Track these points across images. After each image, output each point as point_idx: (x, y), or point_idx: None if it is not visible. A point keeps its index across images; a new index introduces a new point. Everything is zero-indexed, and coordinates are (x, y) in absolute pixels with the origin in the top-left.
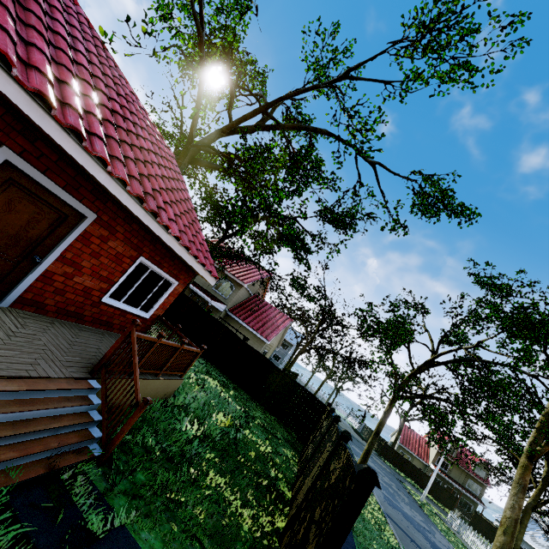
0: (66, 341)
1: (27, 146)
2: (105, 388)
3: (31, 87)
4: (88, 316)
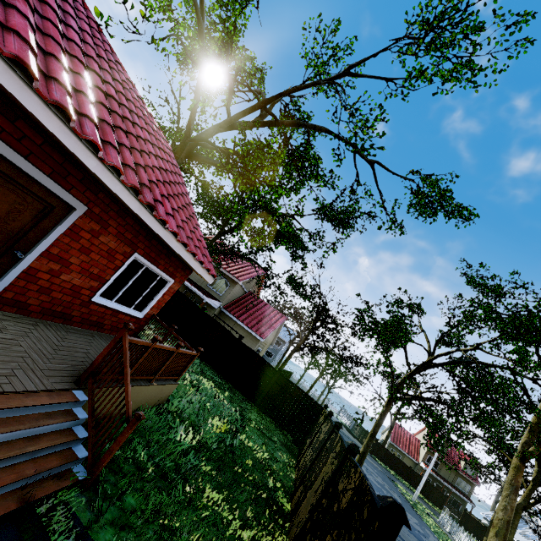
0: (50, 346)
1: (5, 125)
2: (93, 400)
3: (7, 51)
4: (77, 317)
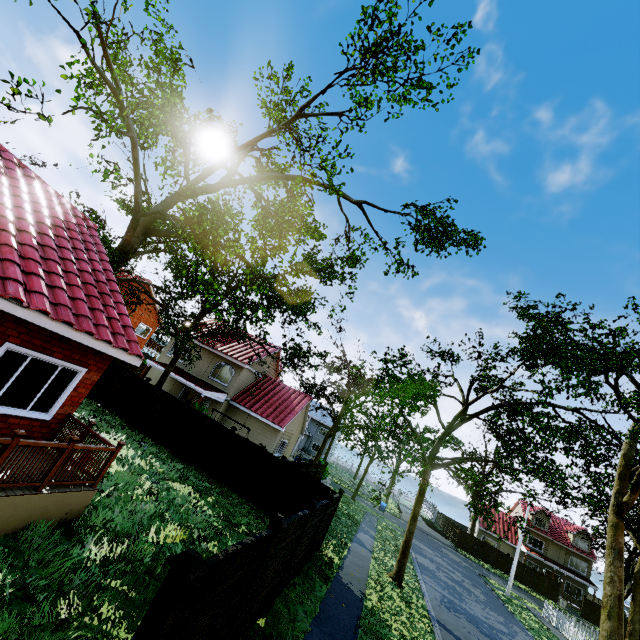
0: None
1: None
2: None
3: None
4: None
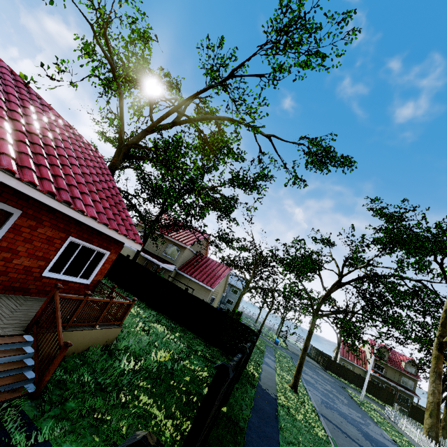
0: (9, 310)
1: None
2: (37, 339)
3: None
4: (33, 289)
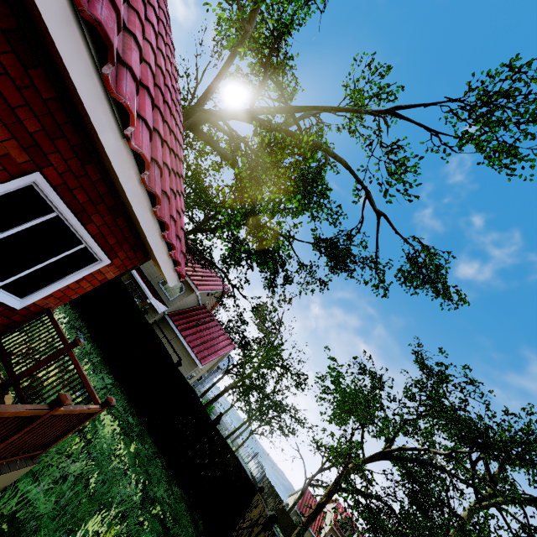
0: None
1: None
2: None
3: None
4: None
